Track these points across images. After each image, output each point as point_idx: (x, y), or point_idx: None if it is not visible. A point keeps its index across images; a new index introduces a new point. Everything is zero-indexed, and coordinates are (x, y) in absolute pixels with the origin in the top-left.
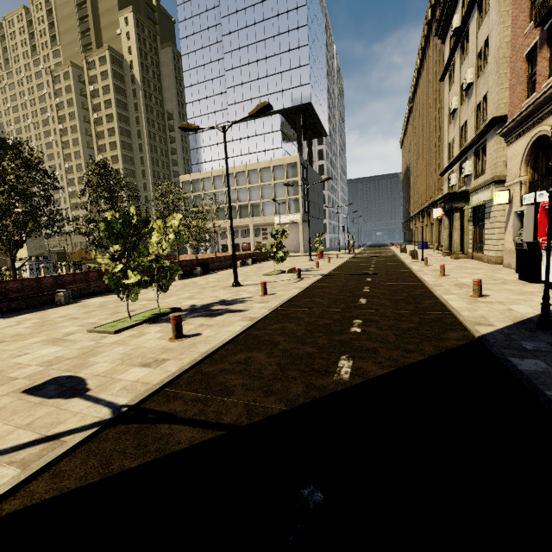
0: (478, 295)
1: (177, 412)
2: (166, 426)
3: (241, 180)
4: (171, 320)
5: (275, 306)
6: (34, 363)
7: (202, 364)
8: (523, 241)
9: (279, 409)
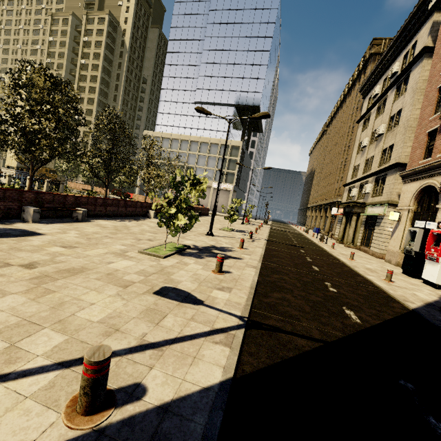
0: (389, 280)
1: (279, 327)
2: (283, 334)
3: (194, 148)
4: (218, 259)
5: (260, 260)
6: (130, 272)
7: (257, 295)
8: (412, 250)
9: (340, 335)
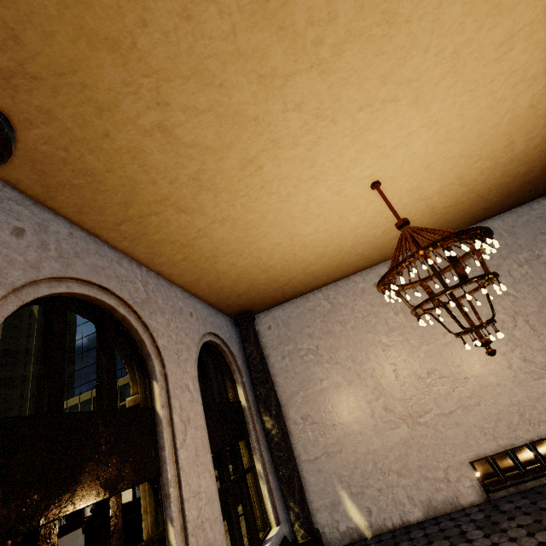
0: None
1: None
2: None
3: (126, 394)
4: None
5: None
6: None
7: None
8: None
9: None
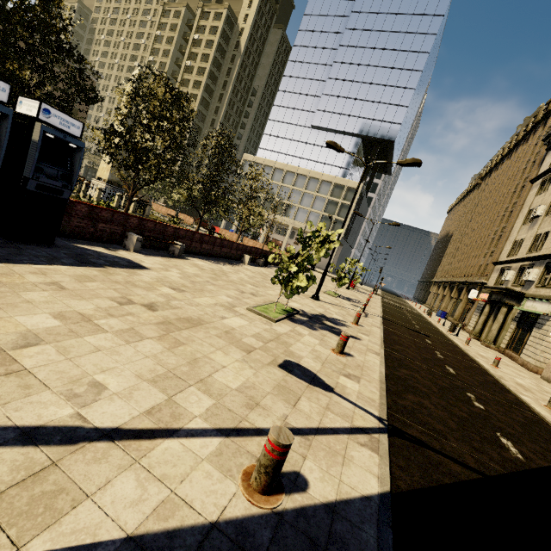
0: None
1: (425, 441)
2: (431, 452)
3: (300, 182)
4: (342, 337)
5: (381, 344)
6: (247, 333)
7: (389, 393)
8: None
9: (501, 470)
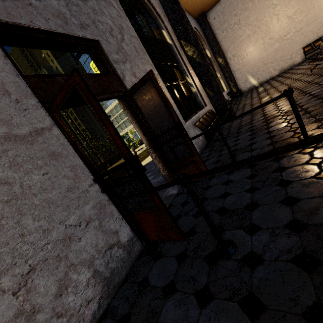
0: None
1: None
2: None
3: None
4: None
5: None
6: None
7: None
8: None
9: None
